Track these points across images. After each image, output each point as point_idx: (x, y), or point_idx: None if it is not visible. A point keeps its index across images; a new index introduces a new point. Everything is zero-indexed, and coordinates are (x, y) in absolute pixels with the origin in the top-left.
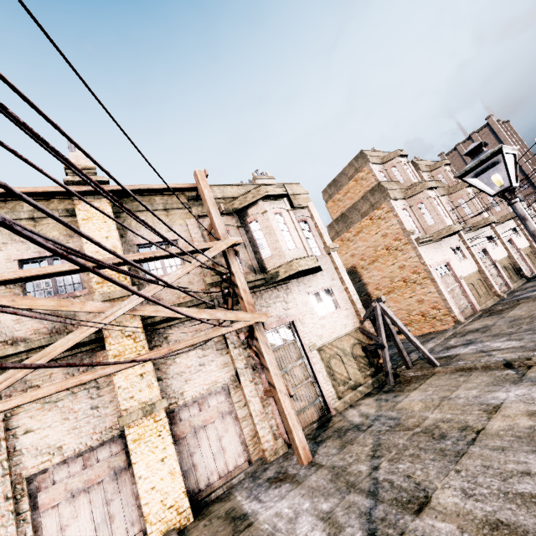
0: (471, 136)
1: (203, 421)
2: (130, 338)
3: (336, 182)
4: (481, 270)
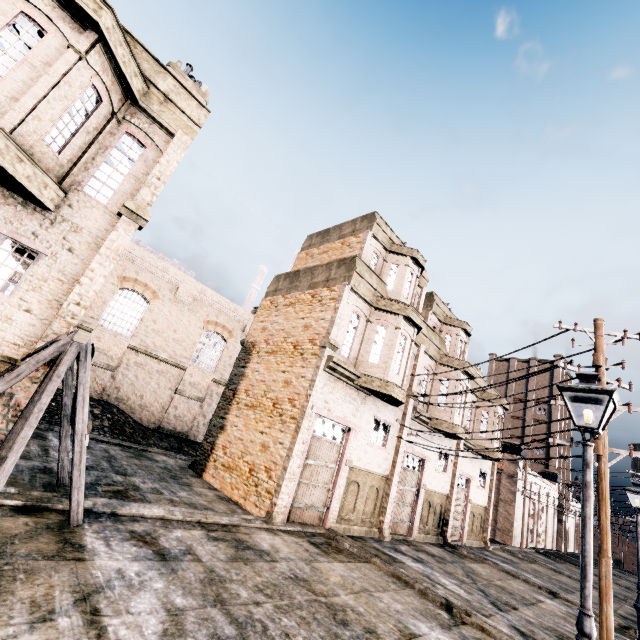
0: (531, 360)
1: None
2: None
3: (327, 232)
4: (390, 480)
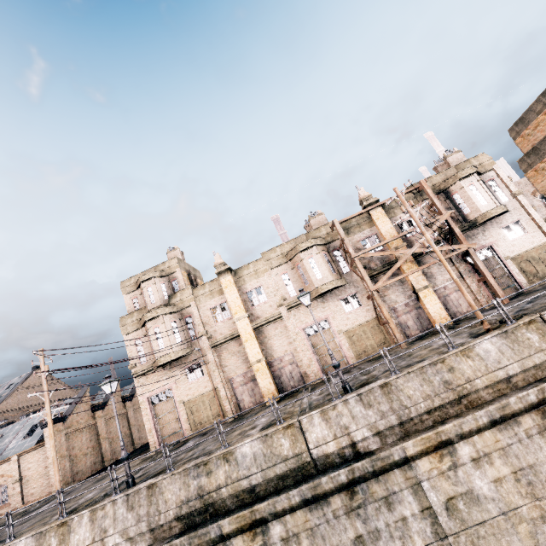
0: None
1: (447, 294)
2: (409, 263)
3: (522, 119)
4: None
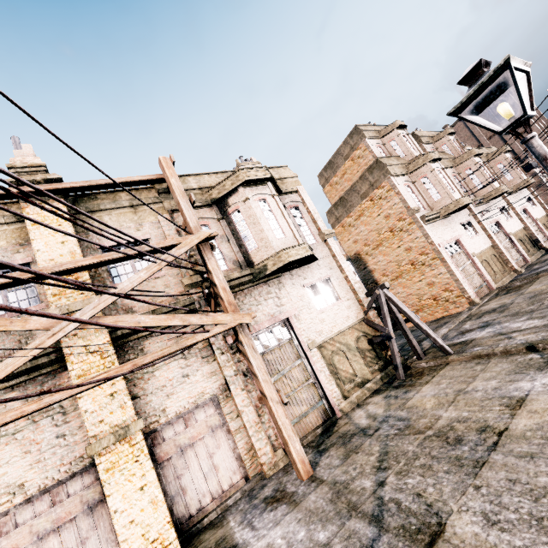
0: None
1: (190, 439)
2: (96, 354)
3: (331, 163)
4: (495, 245)
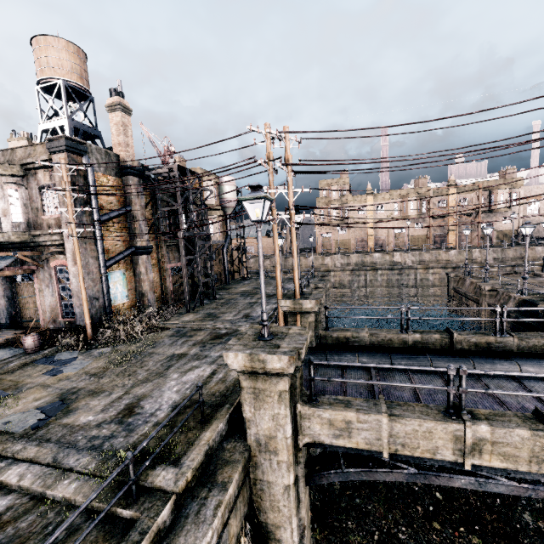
0: None
1: (460, 236)
2: (453, 218)
3: None
4: None
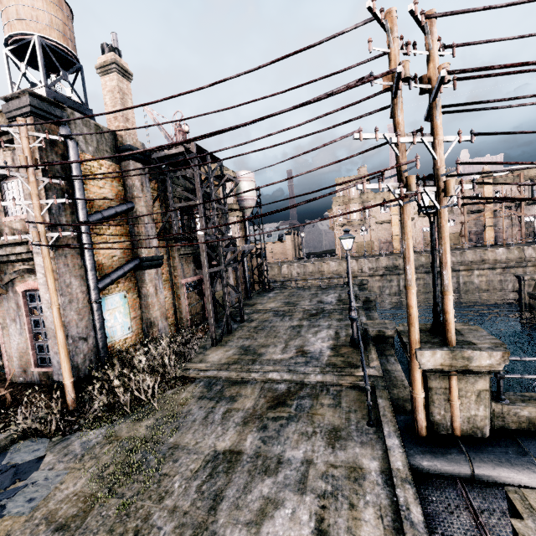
0: None
1: (499, 232)
2: (489, 213)
3: None
4: None
